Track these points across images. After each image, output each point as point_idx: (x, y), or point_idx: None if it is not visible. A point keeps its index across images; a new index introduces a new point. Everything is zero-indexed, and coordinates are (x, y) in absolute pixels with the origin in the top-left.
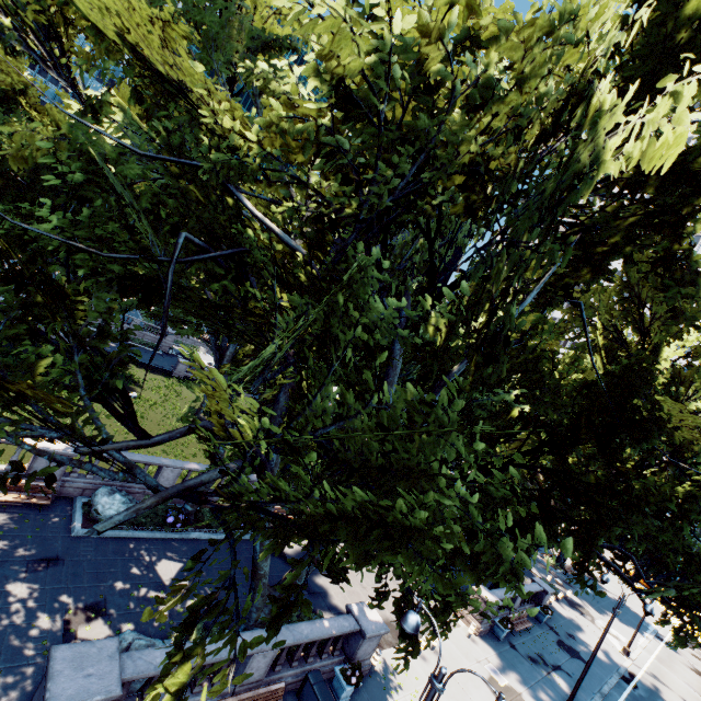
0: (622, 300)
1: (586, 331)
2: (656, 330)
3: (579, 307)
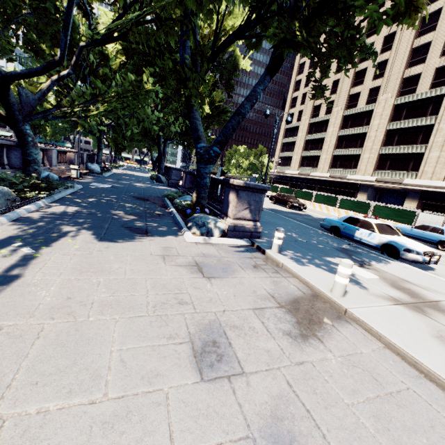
0: None
1: None
2: None
3: None
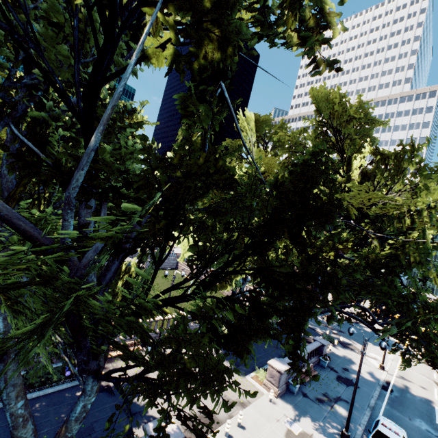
0: (322, 133)
1: (231, 110)
2: (346, 146)
3: (221, 87)
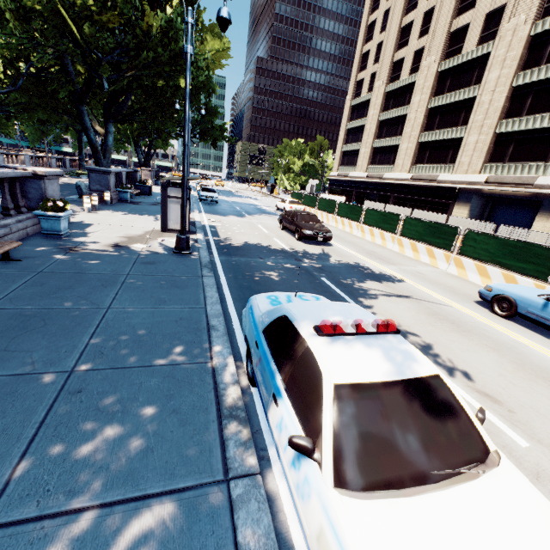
0: None
1: None
2: None
3: None
